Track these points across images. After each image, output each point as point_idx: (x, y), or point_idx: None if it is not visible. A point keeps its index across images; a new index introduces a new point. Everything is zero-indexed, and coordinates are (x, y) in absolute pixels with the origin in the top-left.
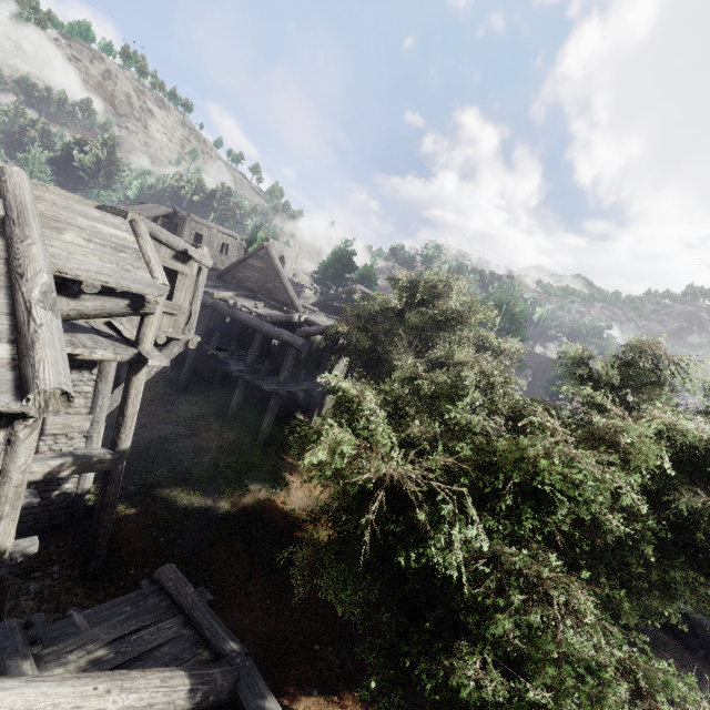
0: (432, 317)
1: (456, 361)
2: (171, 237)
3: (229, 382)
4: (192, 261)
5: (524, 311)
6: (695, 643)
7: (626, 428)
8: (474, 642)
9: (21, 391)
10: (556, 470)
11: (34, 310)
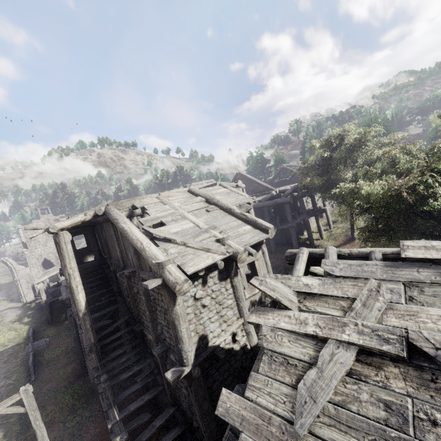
0: (346, 149)
1: (375, 158)
2: (230, 184)
3: None
4: (239, 188)
5: (384, 118)
6: None
7: None
8: None
9: (265, 232)
10: None
11: (245, 214)
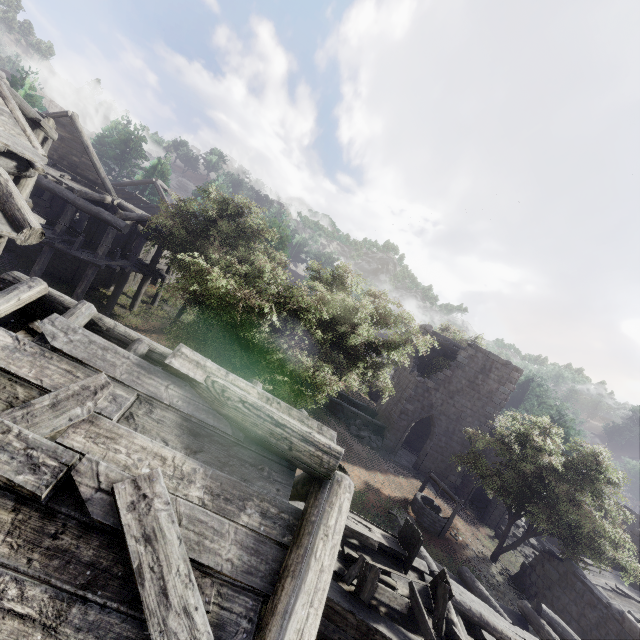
0: (236, 228)
1: (252, 260)
2: (24, 103)
3: (14, 246)
4: (39, 129)
5: (289, 236)
6: (342, 416)
7: (329, 295)
8: (261, 377)
9: (14, 225)
10: (304, 300)
11: None
